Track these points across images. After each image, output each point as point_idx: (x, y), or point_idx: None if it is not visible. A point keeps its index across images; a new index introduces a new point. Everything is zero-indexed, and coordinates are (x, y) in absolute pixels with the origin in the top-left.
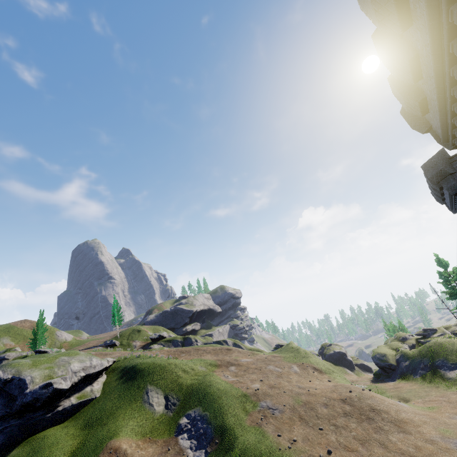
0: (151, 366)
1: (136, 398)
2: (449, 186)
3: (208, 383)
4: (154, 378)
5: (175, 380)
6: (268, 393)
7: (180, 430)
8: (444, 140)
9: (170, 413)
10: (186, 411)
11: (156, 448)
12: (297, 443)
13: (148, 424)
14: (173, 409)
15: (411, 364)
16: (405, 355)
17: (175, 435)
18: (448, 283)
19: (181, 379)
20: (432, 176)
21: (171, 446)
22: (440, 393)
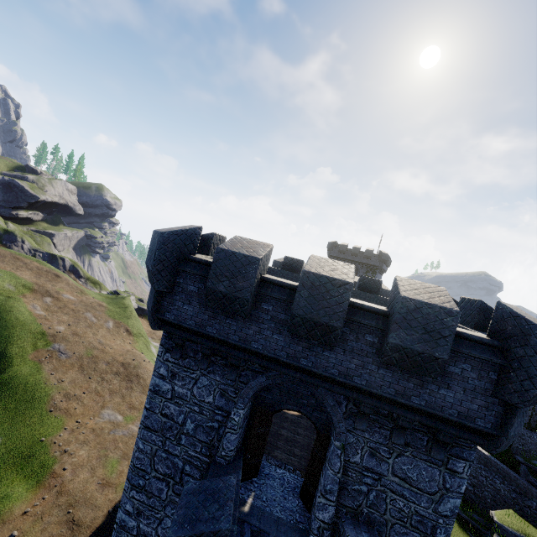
0: None
1: None
2: None
3: (8, 308)
4: None
5: None
6: (68, 338)
7: None
8: None
9: None
10: None
11: None
12: (64, 382)
13: None
14: None
15: None
16: None
17: None
18: None
19: None
20: None
21: None
22: None
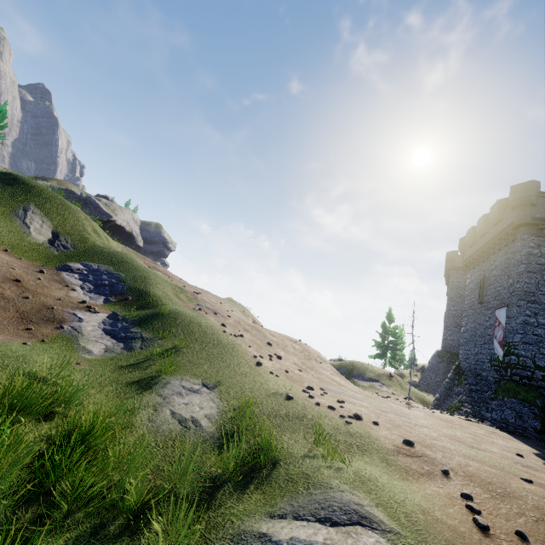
0: (46, 191)
1: (1, 202)
2: (520, 215)
3: (129, 257)
4: (46, 205)
5: (78, 229)
6: (208, 302)
7: (67, 269)
8: None
9: (54, 251)
10: (84, 261)
11: (18, 261)
12: (244, 338)
13: (10, 237)
14: (61, 250)
15: None
16: None
17: (56, 269)
18: (384, 335)
19: (87, 234)
20: (515, 198)
21: (47, 272)
22: None
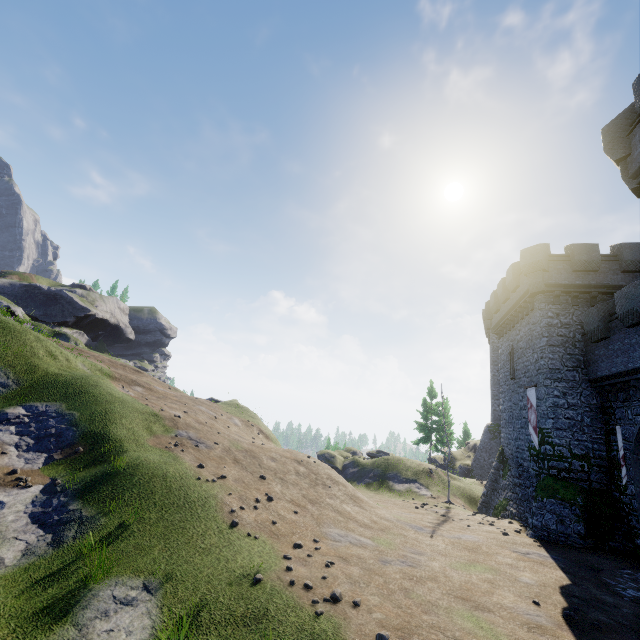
0: None
1: None
2: (534, 282)
3: (92, 383)
4: None
5: (25, 356)
6: (193, 425)
7: (2, 419)
8: (636, 172)
9: None
10: (29, 401)
11: None
12: (226, 480)
13: None
14: None
15: (360, 472)
16: (357, 463)
17: None
18: (425, 415)
19: (37, 360)
20: (526, 264)
21: None
22: (385, 499)
